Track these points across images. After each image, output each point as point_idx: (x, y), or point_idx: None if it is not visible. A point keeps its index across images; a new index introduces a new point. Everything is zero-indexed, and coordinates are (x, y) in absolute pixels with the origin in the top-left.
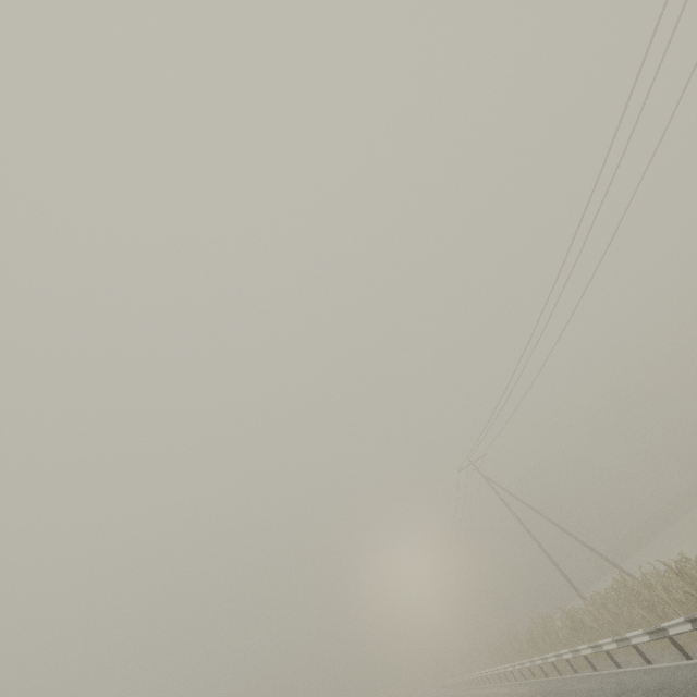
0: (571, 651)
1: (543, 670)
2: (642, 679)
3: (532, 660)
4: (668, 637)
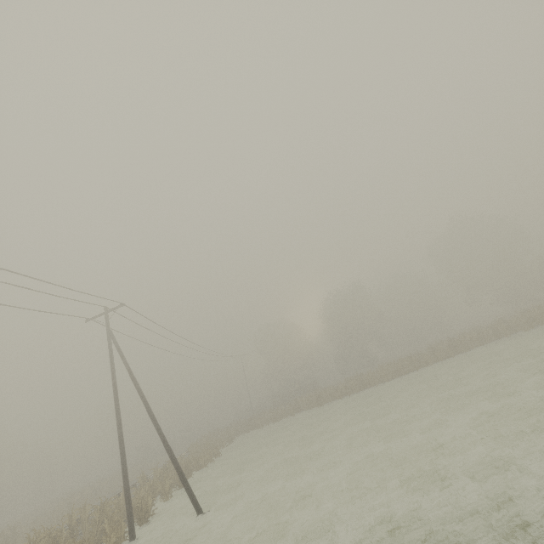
0: None
1: None
2: None
3: None
4: None
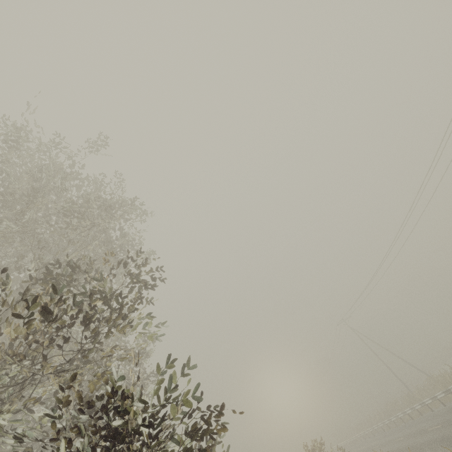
0: (410, 408)
1: (396, 423)
2: (442, 410)
3: (389, 419)
4: (451, 392)
